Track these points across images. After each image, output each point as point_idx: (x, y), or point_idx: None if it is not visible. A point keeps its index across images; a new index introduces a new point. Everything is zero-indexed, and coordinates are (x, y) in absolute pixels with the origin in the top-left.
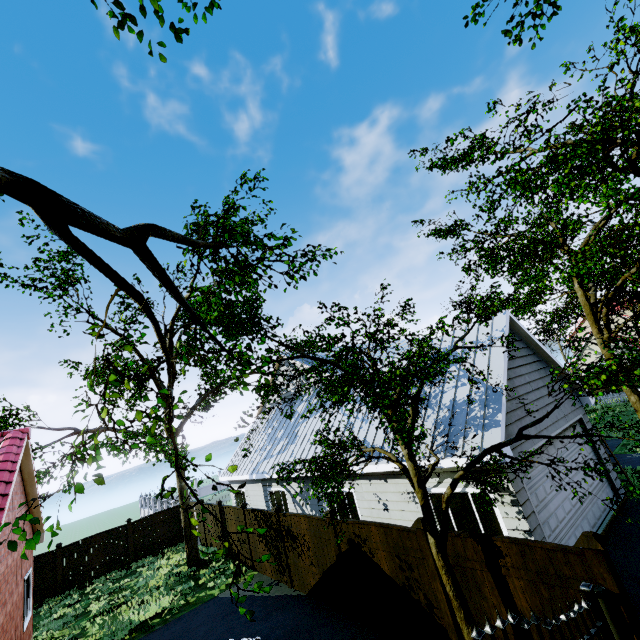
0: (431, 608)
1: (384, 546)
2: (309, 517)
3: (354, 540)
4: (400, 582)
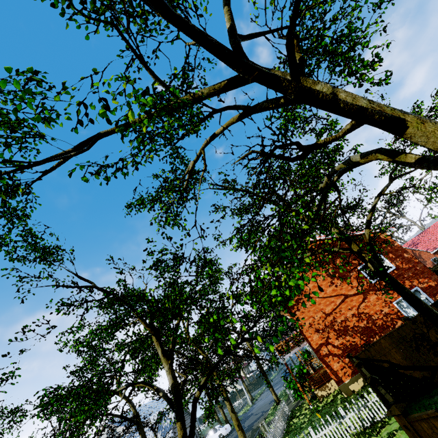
0: None
1: None
2: None
3: None
4: None
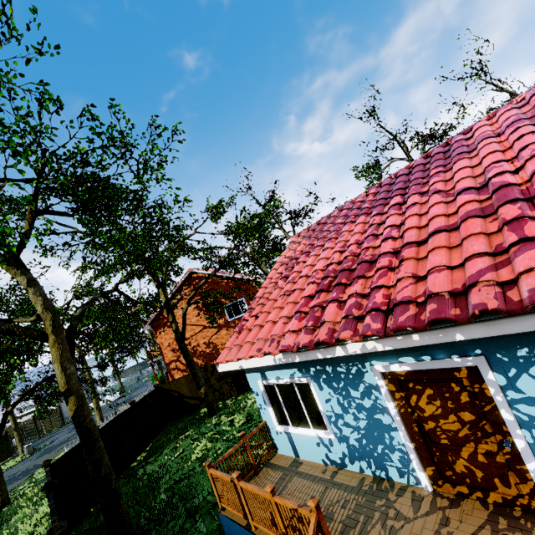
0: (38, 428)
1: (30, 423)
2: (7, 428)
3: (22, 426)
4: (33, 427)
